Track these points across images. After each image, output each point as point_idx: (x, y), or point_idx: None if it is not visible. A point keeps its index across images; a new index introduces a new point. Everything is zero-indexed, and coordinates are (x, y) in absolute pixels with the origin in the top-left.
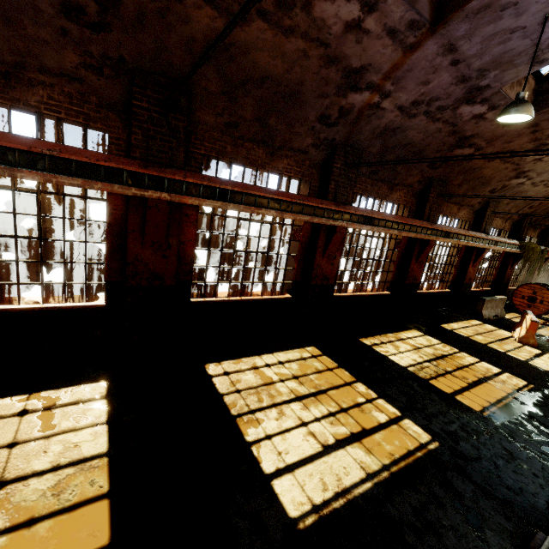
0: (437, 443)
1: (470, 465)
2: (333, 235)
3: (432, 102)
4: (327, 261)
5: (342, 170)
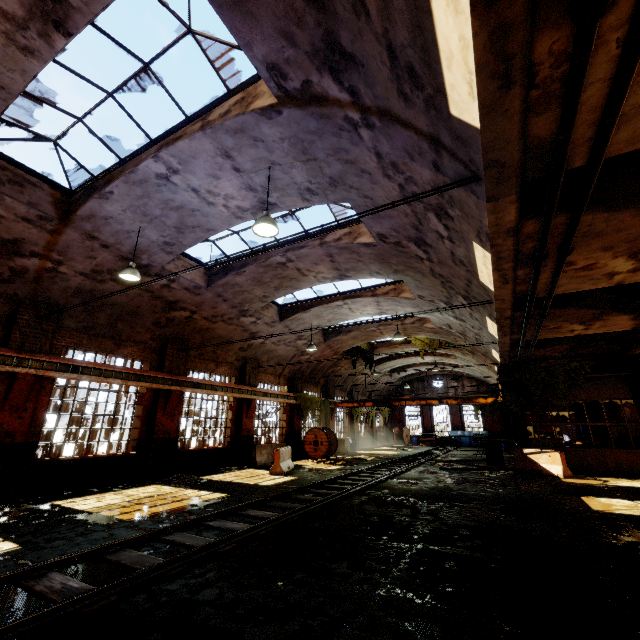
0: (19, 548)
1: (39, 551)
2: (14, 382)
3: (113, 272)
4: (10, 414)
5: (32, 321)
